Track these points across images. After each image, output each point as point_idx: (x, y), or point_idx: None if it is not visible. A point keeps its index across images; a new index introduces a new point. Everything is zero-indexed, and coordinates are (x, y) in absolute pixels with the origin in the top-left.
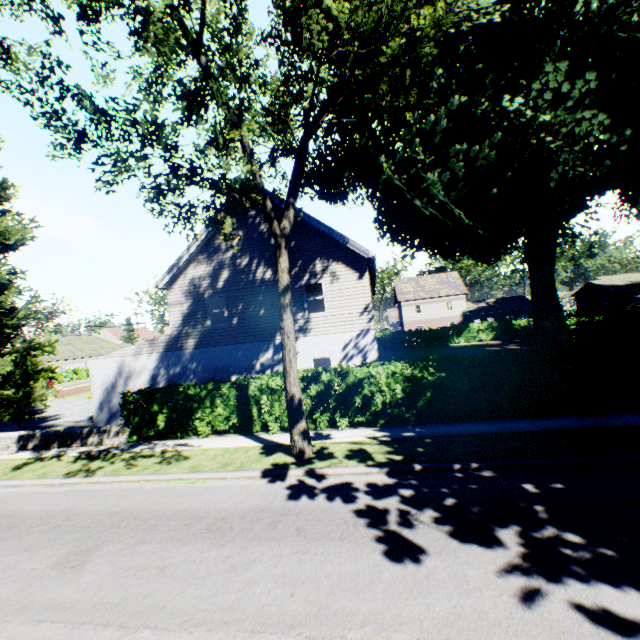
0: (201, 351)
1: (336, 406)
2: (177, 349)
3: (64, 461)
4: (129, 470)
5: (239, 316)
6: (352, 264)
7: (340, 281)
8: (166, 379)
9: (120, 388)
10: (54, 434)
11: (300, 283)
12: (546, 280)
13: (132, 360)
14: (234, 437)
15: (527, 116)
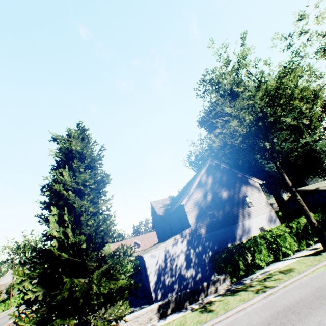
0: (209, 234)
1: (303, 236)
2: (196, 235)
3: (227, 298)
4: (284, 278)
5: (221, 213)
6: (255, 187)
7: (253, 193)
8: (194, 255)
9: (168, 268)
10: (184, 295)
11: (240, 196)
12: (280, 195)
13: (172, 248)
14: (278, 262)
15: (278, 143)
